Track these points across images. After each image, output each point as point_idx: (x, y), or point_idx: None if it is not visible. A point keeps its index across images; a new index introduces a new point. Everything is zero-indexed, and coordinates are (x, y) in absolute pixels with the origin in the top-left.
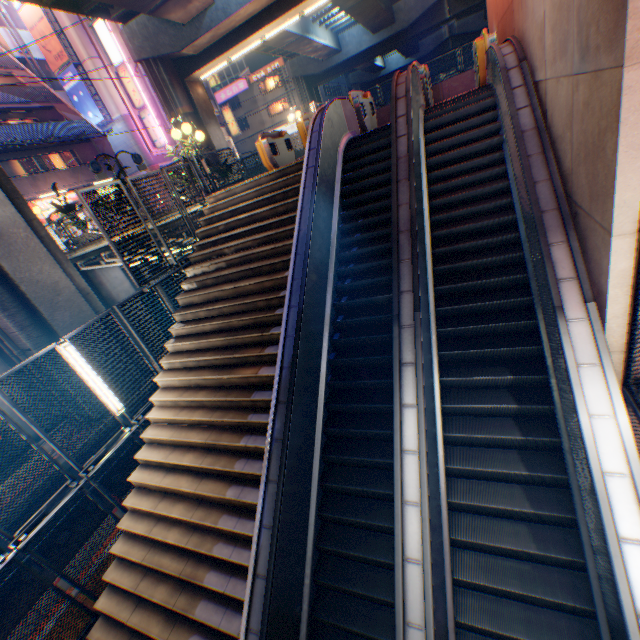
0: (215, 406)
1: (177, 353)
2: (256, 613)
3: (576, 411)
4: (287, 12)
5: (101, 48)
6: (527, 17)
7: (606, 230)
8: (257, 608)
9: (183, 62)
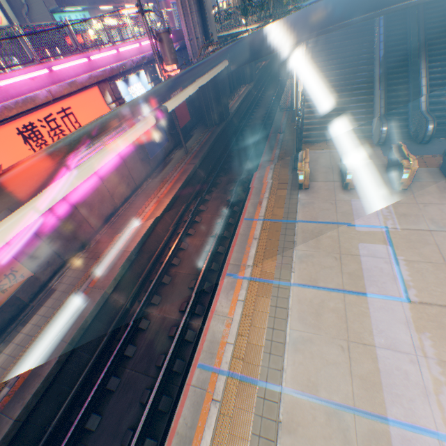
0: (336, 82)
1: (312, 69)
2: (381, 105)
3: None
4: None
5: None
6: None
7: None
8: (381, 104)
9: None
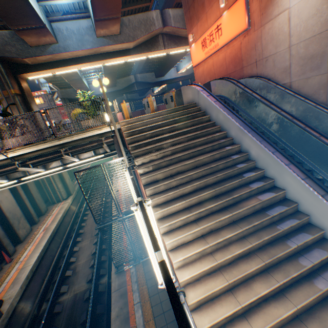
0: (239, 237)
1: (168, 216)
2: None
3: None
4: (98, 61)
5: None
6: (266, 68)
7: None
8: None
9: (18, 65)
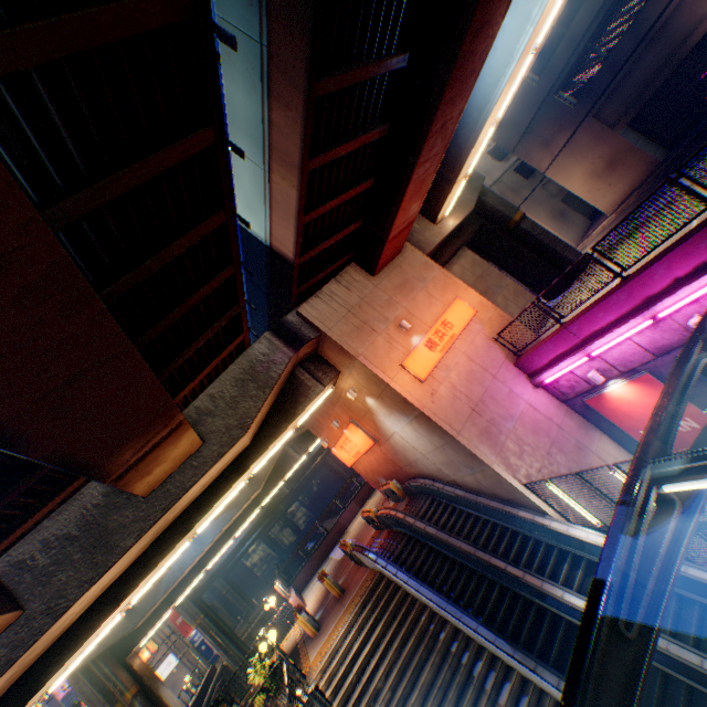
0: None
1: None
2: None
3: (583, 539)
4: (227, 540)
5: None
6: (422, 468)
7: (524, 496)
8: None
9: (124, 639)
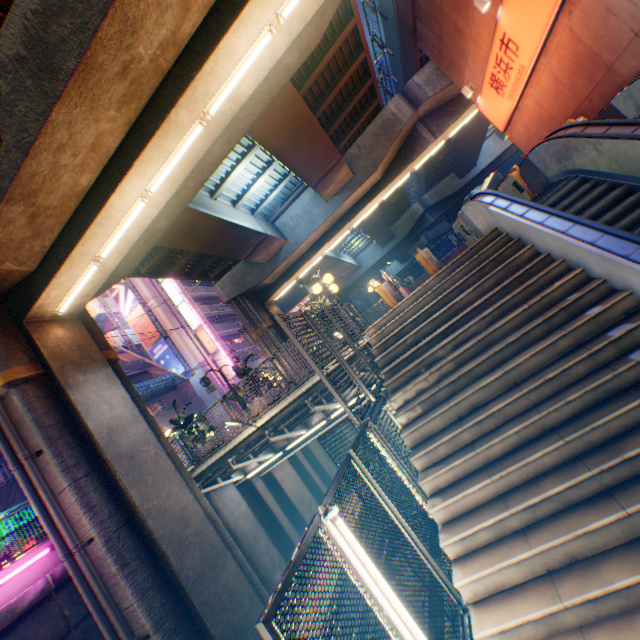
0: None
1: (459, 517)
2: None
3: None
4: (341, 229)
5: (183, 321)
6: None
7: None
8: None
9: (262, 291)
